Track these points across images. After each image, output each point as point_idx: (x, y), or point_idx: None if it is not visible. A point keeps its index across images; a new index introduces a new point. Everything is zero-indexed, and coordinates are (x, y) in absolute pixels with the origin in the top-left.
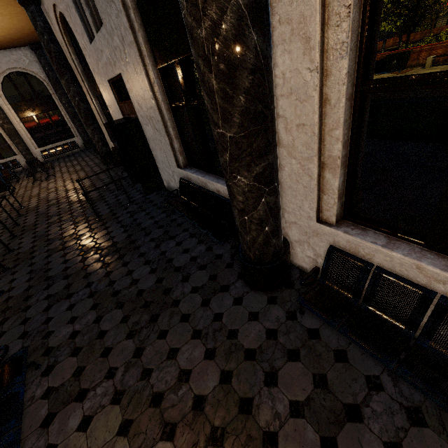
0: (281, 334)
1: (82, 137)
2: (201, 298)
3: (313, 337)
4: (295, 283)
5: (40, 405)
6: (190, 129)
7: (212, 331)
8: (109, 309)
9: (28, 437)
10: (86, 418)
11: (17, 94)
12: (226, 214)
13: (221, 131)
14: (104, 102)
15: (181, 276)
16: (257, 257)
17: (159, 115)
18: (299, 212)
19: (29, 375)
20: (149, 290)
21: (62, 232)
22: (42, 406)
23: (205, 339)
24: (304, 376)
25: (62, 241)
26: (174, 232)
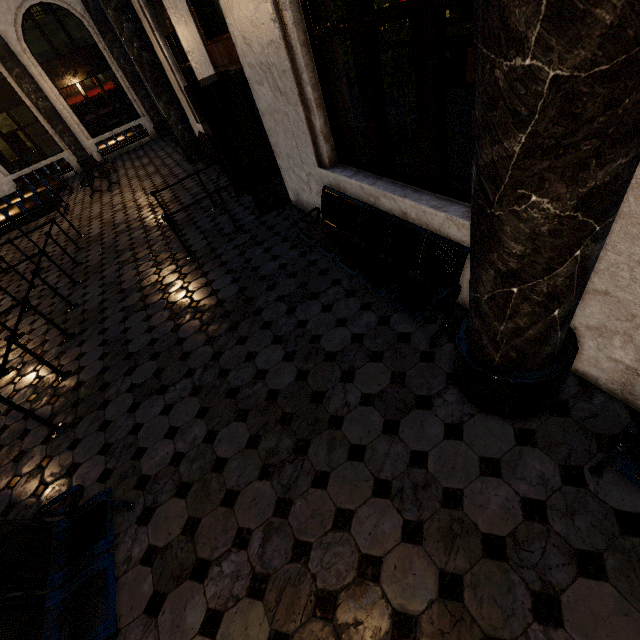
0: (555, 515)
1: (151, 117)
2: (382, 418)
3: (632, 531)
4: (570, 405)
5: (140, 575)
6: (344, 87)
7: (410, 486)
8: (225, 419)
9: (129, 628)
10: (212, 615)
11: (49, 49)
12: (422, 261)
13: (526, 65)
14: (180, 47)
15: (339, 370)
16: (511, 361)
17: (286, 57)
18: (630, 273)
19: (119, 519)
20: (286, 392)
21: (140, 279)
22: (143, 577)
23: (399, 501)
24: (623, 618)
25: (142, 293)
26: (316, 286)
